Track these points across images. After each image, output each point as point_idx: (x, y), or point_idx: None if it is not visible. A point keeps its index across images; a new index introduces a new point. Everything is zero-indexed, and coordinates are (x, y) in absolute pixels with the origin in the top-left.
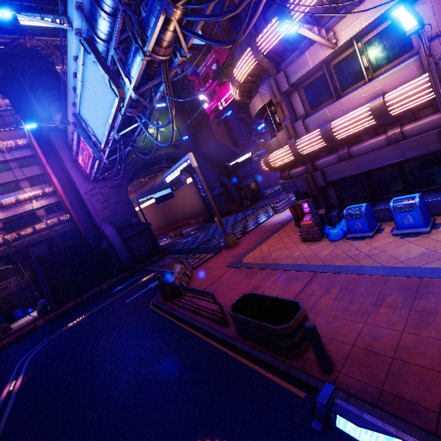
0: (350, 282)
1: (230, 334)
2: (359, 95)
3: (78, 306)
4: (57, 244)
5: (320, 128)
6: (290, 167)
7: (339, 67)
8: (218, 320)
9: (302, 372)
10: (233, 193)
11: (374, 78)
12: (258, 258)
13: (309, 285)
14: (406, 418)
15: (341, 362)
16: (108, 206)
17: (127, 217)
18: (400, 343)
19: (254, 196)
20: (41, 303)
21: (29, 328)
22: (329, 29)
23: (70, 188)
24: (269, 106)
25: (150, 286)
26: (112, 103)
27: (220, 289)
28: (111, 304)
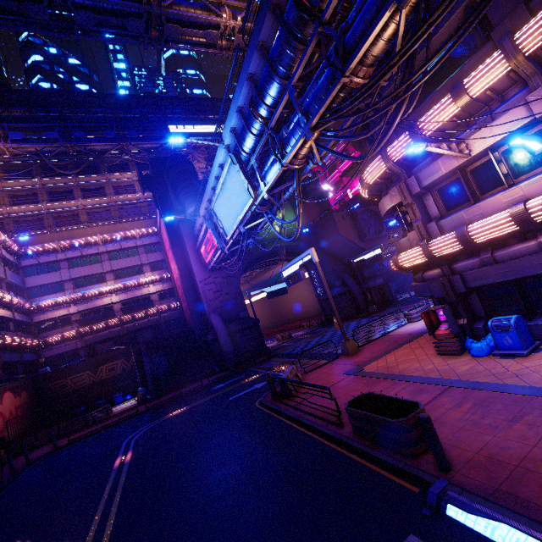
0: (487, 399)
1: (345, 434)
2: (498, 200)
3: (177, 399)
4: (163, 331)
5: (456, 231)
6: (423, 268)
7: (476, 173)
8: (332, 421)
9: (418, 469)
10: (356, 294)
11: (515, 184)
12: (381, 368)
13: (438, 398)
14: (516, 510)
15: (460, 464)
16: (219, 296)
17: (236, 310)
18: (528, 455)
19: (383, 301)
20: (141, 391)
21: (130, 413)
22: (460, 142)
23: (187, 275)
24: (400, 206)
25: (255, 387)
26: (246, 202)
27: (336, 394)
28: (214, 399)
